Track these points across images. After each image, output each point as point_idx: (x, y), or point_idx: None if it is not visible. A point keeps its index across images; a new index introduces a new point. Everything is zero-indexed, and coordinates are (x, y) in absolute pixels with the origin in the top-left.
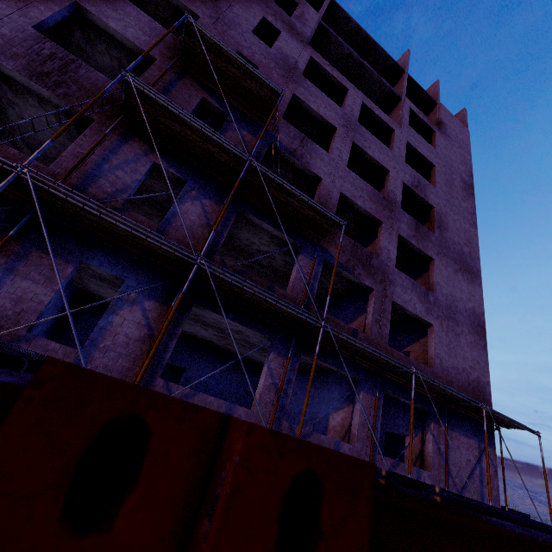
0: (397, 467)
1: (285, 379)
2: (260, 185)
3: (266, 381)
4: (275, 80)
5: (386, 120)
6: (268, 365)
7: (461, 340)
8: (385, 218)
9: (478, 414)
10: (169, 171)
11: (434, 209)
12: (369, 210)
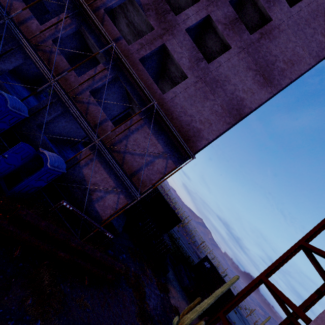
0: (95, 105)
1: (63, 26)
2: None
3: (54, 20)
4: None
5: None
6: (59, 15)
7: (207, 102)
8: None
9: (169, 130)
10: None
11: (271, 21)
12: None
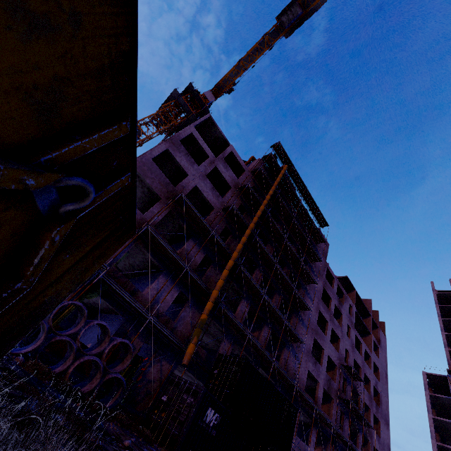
0: None
1: None
2: (359, 416)
3: None
4: (351, 355)
5: (369, 353)
6: None
7: None
8: (371, 406)
9: None
10: (342, 410)
11: (379, 394)
12: (368, 405)
